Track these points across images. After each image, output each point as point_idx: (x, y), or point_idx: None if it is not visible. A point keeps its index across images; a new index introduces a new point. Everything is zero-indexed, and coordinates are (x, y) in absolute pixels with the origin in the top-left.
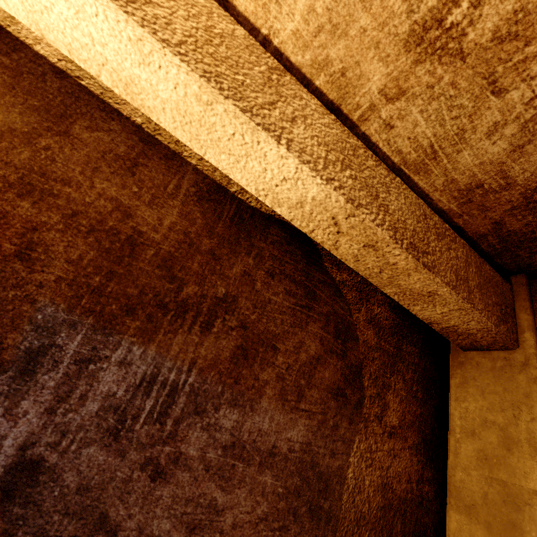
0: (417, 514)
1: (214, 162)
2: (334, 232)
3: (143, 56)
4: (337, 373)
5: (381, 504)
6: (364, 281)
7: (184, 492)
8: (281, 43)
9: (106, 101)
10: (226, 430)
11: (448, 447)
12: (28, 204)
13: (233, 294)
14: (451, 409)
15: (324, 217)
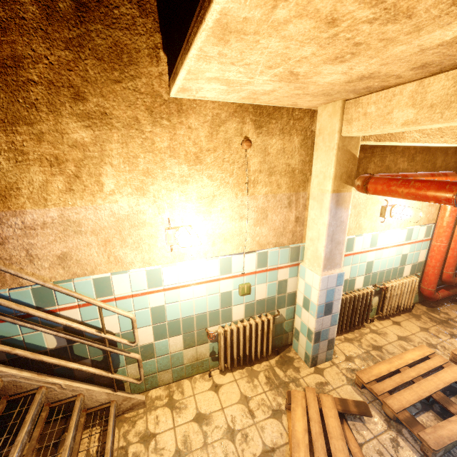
0: None
1: None
2: None
3: None
4: None
5: None
6: None
7: None
8: None
9: None
10: None
11: None
12: (446, 171)
13: None
14: None
15: None
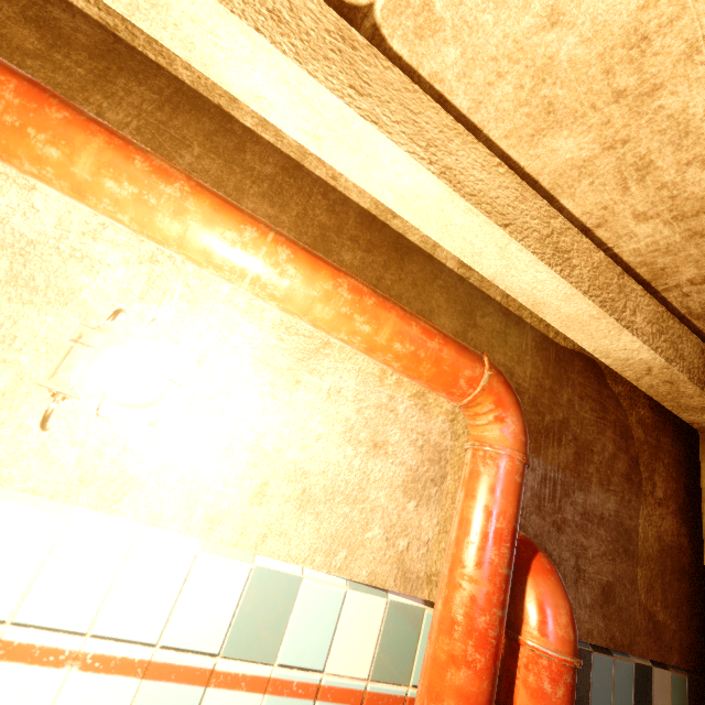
0: (678, 556)
1: (570, 336)
2: (643, 374)
3: (566, 299)
4: (625, 464)
5: (658, 549)
6: (631, 389)
7: (570, 538)
8: (620, 251)
9: (482, 290)
10: (579, 505)
11: (702, 511)
12: None
13: (566, 417)
14: (703, 485)
15: (641, 367)
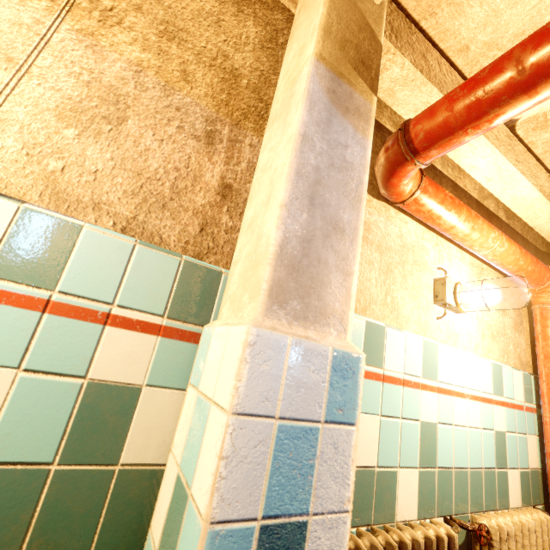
0: None
1: None
2: None
3: None
4: None
5: None
6: None
7: None
8: None
9: (514, 229)
10: None
11: None
12: None
13: None
14: None
15: None
